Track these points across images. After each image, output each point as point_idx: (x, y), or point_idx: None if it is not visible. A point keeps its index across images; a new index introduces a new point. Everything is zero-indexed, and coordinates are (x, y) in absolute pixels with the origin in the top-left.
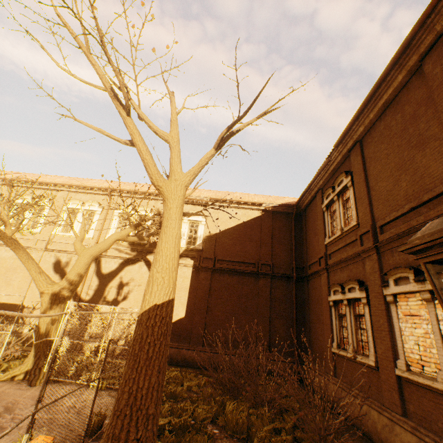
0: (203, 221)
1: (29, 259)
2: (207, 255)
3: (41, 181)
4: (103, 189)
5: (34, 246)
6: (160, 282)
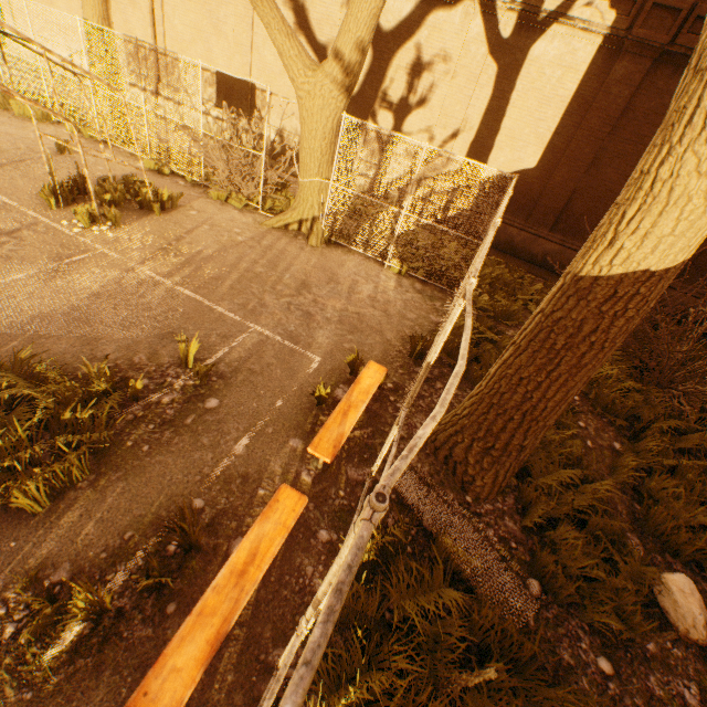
0: None
1: None
2: None
3: None
4: None
5: None
6: (689, 212)
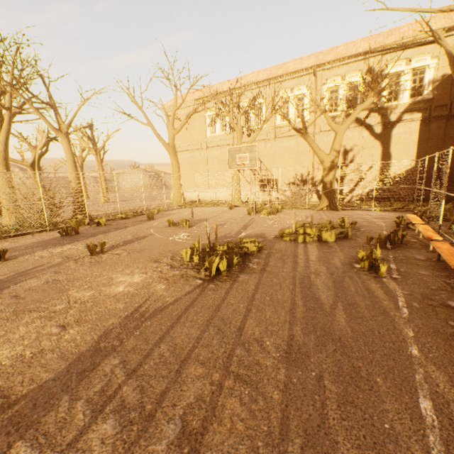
0: (431, 64)
1: (312, 141)
2: (438, 103)
3: (253, 83)
4: (306, 69)
5: (266, 138)
6: None
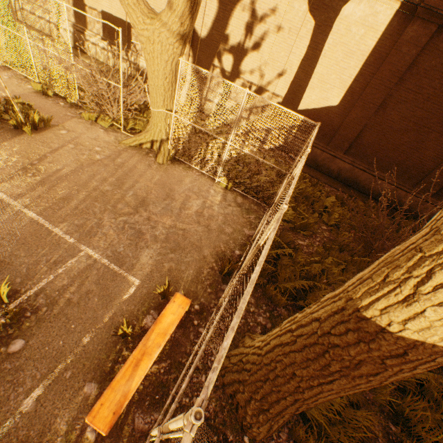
0: None
1: None
2: None
3: None
4: None
5: None
6: None
